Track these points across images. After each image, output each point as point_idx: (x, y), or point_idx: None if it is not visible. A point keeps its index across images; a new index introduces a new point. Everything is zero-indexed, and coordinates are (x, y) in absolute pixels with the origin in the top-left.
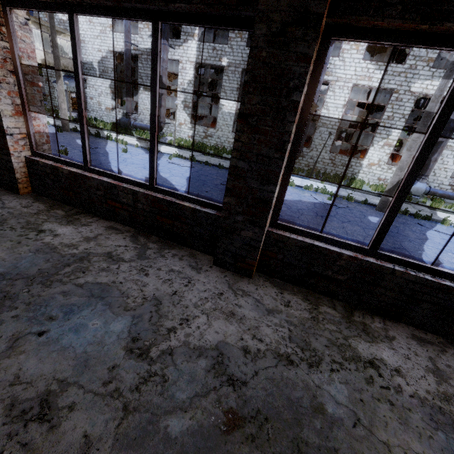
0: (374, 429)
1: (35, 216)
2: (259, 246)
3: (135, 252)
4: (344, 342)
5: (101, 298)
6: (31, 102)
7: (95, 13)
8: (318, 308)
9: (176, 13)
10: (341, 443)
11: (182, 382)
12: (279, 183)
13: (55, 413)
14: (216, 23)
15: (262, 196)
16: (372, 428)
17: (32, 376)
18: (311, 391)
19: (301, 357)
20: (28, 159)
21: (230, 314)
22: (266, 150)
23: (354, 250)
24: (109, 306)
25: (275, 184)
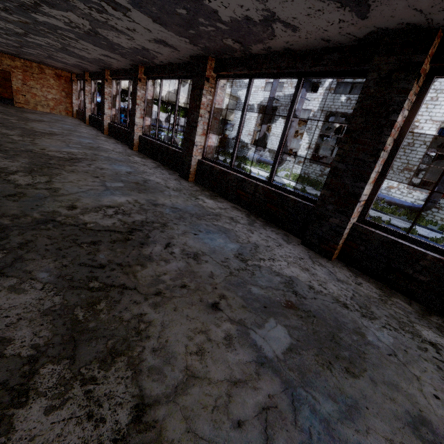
0: (408, 365)
1: (195, 191)
2: (343, 232)
3: (247, 222)
4: (407, 322)
5: (225, 233)
6: (211, 129)
7: (265, 77)
8: (390, 297)
9: (315, 72)
10: (371, 353)
11: (263, 279)
12: (372, 185)
13: (200, 260)
14: (342, 75)
15: (353, 191)
16: (407, 365)
17: (191, 245)
18: (357, 325)
19: (357, 309)
20: (199, 161)
21: (305, 269)
22: (362, 156)
23: (442, 255)
24: (228, 237)
25: (366, 182)
